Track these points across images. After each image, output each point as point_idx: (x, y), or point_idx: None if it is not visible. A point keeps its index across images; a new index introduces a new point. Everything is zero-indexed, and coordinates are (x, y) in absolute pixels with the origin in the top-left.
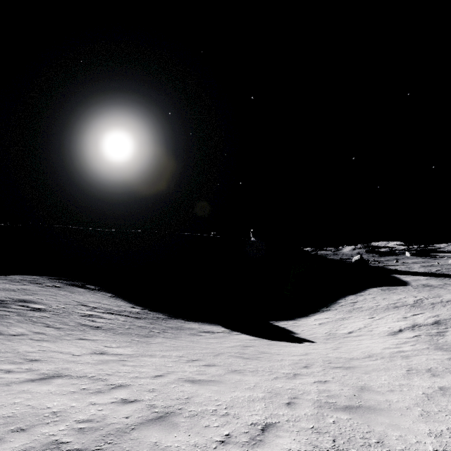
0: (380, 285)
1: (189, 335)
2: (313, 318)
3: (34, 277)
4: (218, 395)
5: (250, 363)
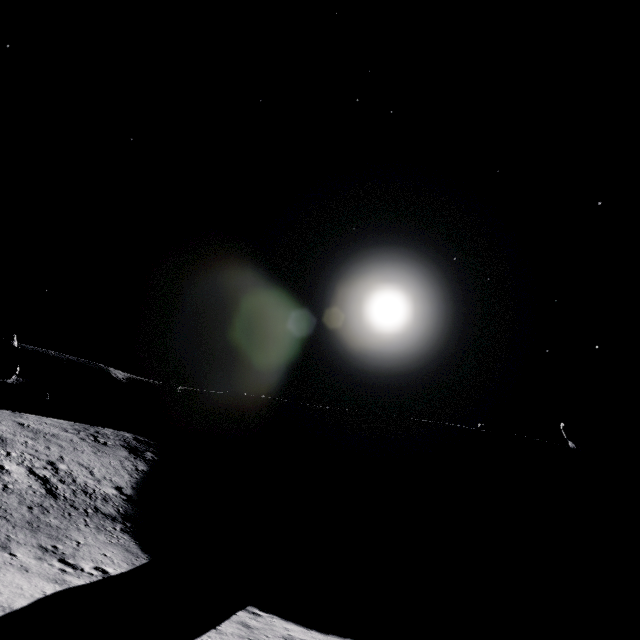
0: None
1: None
2: None
3: (127, 434)
4: None
5: None
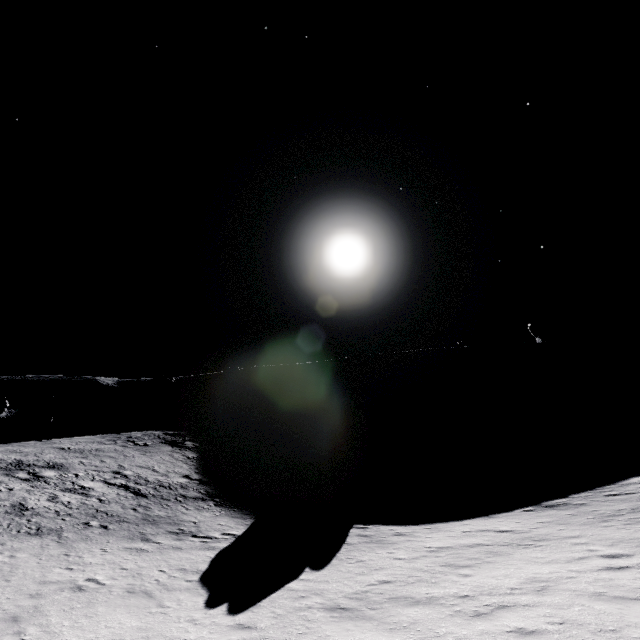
0: None
1: (120, 538)
2: (467, 527)
3: (155, 432)
4: None
5: None
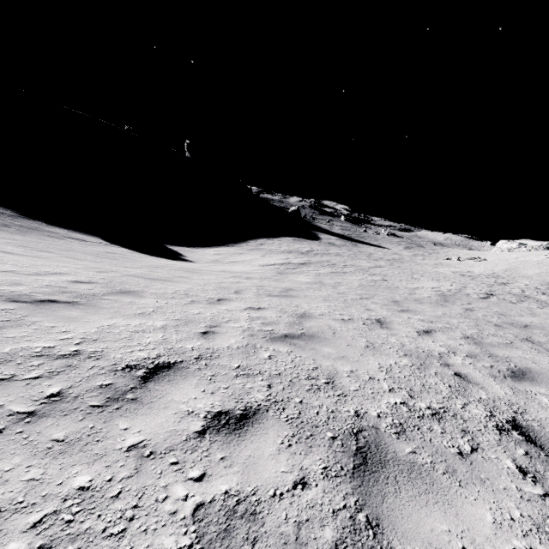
0: (297, 236)
1: (44, 236)
2: (213, 250)
3: None
4: (30, 261)
5: (101, 259)
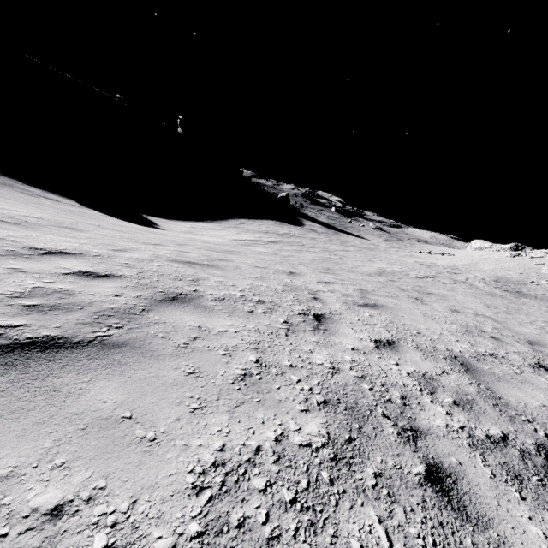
0: (281, 221)
1: (16, 192)
2: (190, 224)
3: None
4: None
5: (66, 213)
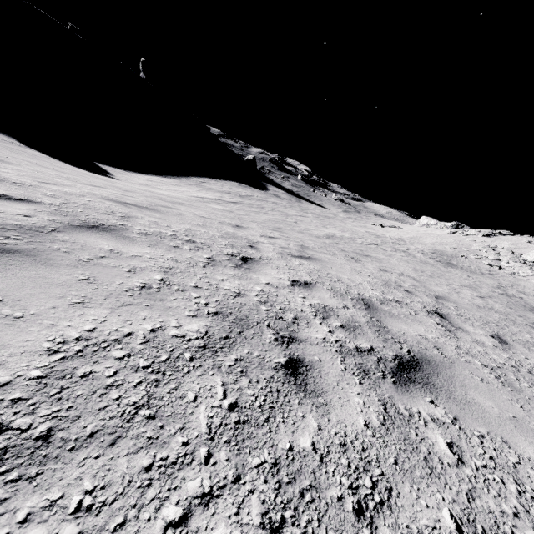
0: (245, 183)
1: None
2: (149, 177)
3: None
4: None
5: None
